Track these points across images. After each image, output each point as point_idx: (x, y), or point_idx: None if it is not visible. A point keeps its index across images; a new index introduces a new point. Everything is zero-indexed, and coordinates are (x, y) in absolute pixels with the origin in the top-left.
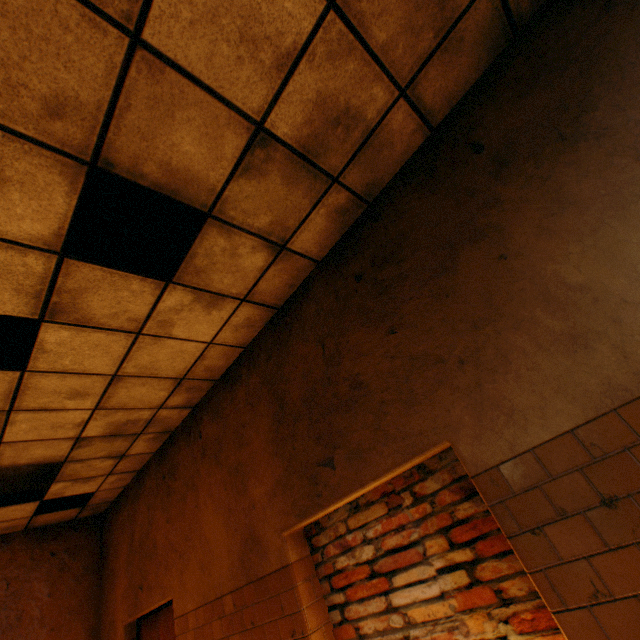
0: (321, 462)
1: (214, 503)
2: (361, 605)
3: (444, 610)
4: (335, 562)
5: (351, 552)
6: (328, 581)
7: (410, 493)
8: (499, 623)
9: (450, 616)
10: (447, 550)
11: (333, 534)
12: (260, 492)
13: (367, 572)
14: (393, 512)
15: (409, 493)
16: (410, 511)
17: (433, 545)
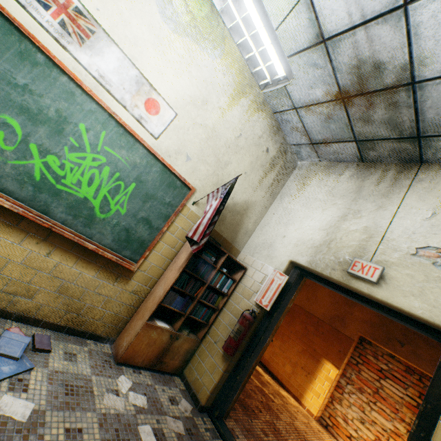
0: (397, 339)
1: (330, 292)
2: (365, 369)
3: (397, 398)
4: (365, 354)
5: (375, 359)
6: (357, 353)
7: (418, 376)
8: (412, 416)
9: (397, 401)
10: (414, 395)
11: (372, 349)
12: (358, 314)
13: (377, 368)
14: (404, 371)
15: (417, 376)
16: (412, 378)
17: (410, 389)
